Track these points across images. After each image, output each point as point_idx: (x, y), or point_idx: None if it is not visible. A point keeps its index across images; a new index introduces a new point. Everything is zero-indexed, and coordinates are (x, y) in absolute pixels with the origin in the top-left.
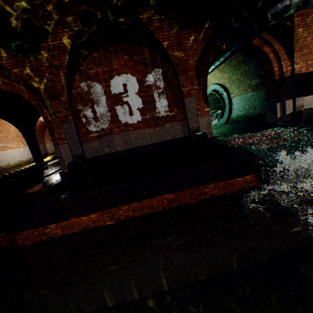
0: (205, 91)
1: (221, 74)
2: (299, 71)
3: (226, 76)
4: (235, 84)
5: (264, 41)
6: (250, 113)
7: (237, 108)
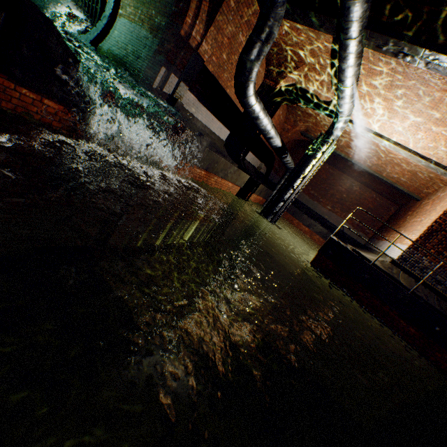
0: None
1: None
2: (203, 55)
3: None
4: None
5: None
6: (129, 61)
7: (117, 40)
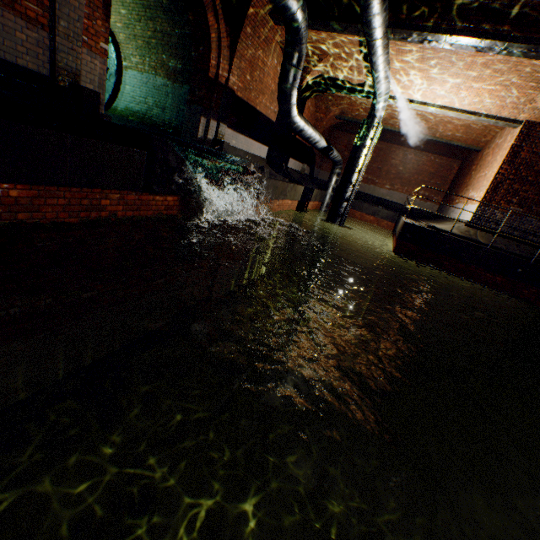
0: (108, 0)
1: (114, 1)
2: (232, 88)
3: (124, 14)
4: (140, 46)
5: (213, 5)
6: (155, 114)
7: (132, 95)
